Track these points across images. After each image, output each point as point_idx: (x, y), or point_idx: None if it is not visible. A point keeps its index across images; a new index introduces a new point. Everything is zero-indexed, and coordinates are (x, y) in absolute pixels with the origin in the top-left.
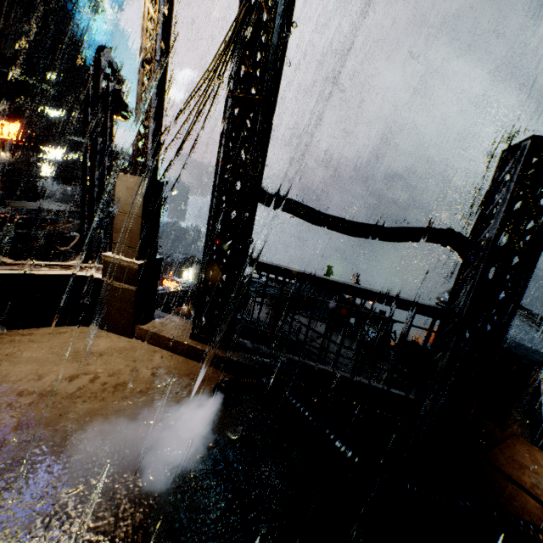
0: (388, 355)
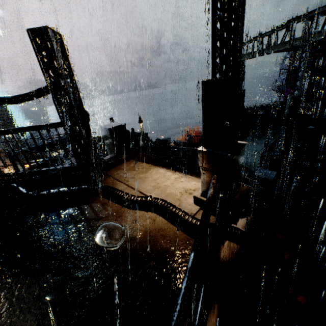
0: (147, 151)
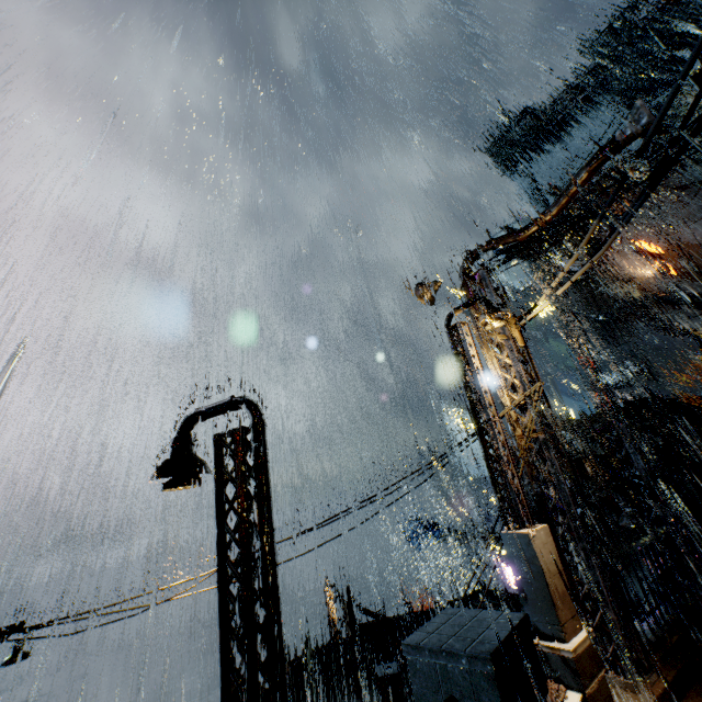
0: None
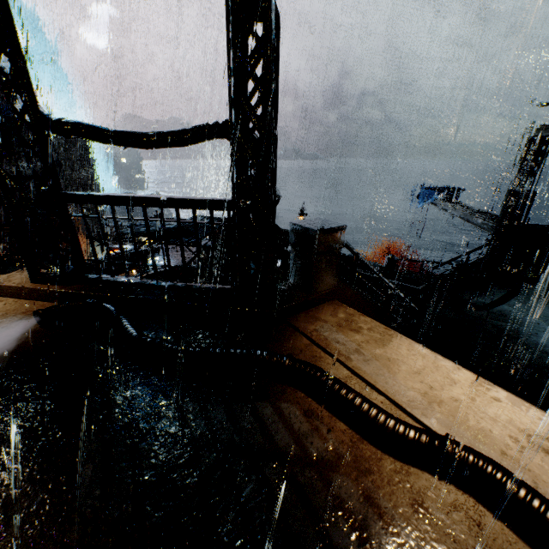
0: None
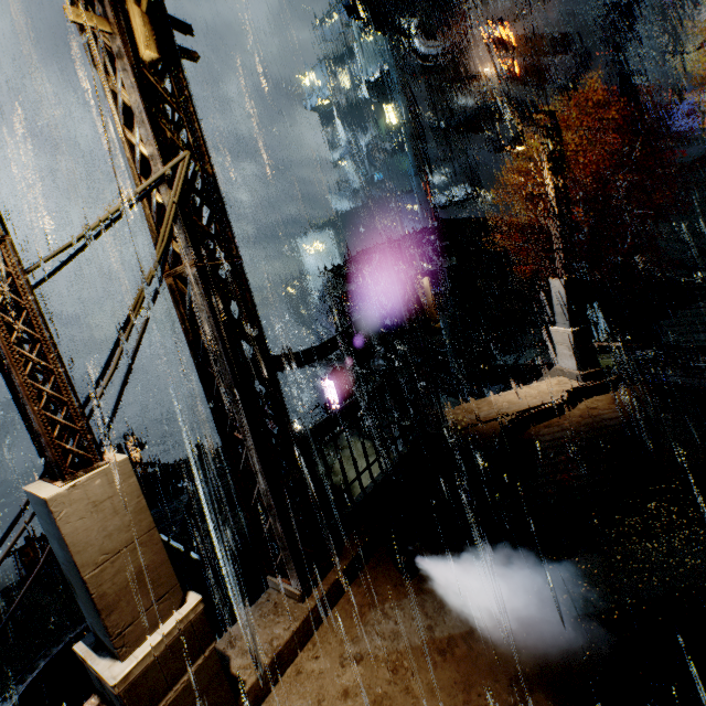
0: None
